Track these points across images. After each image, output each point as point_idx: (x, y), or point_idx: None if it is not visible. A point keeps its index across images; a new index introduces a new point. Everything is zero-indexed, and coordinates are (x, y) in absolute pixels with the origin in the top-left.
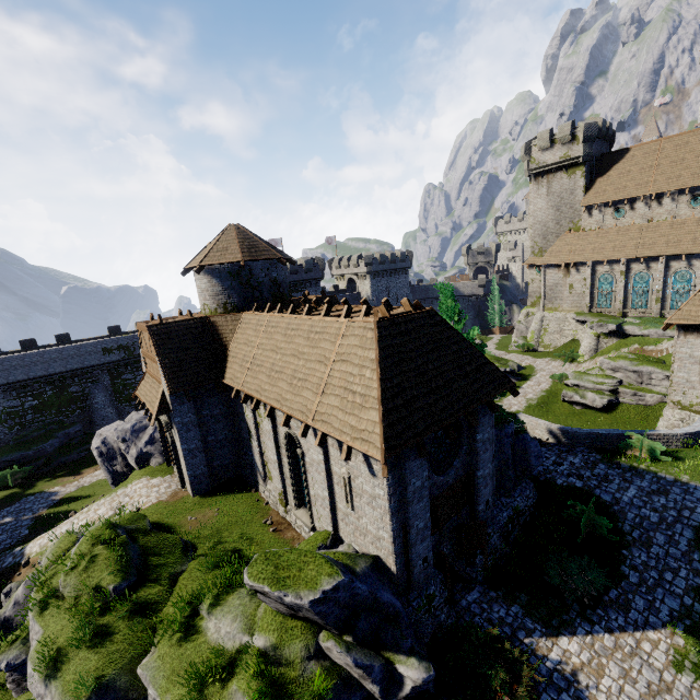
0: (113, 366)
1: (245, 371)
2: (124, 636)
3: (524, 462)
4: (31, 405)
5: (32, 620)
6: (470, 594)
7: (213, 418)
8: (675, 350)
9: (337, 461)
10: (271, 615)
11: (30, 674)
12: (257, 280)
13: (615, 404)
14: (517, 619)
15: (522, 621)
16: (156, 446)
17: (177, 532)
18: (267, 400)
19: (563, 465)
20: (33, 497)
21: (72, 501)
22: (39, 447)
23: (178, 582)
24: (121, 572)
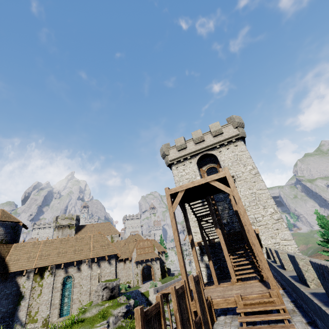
0: None
1: (35, 260)
2: None
3: None
4: None
5: None
6: None
7: None
8: (118, 268)
9: (96, 270)
10: (104, 301)
11: None
12: (19, 232)
13: None
14: None
15: None
16: None
17: None
18: (62, 262)
19: None
20: None
21: None
22: None
23: None
24: None
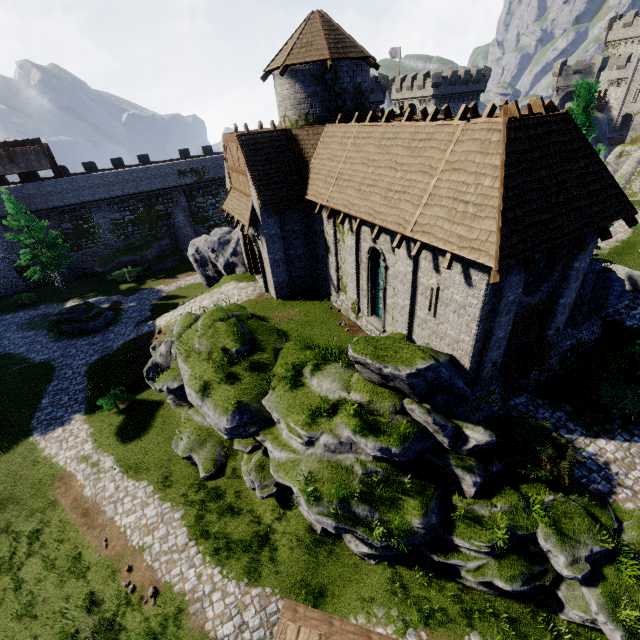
0: (187, 189)
1: (330, 187)
2: (249, 381)
3: (601, 300)
4: (129, 219)
5: (181, 363)
6: (518, 398)
7: (294, 234)
8: None
9: (427, 273)
10: (363, 382)
11: (189, 393)
12: (341, 86)
13: None
14: (560, 421)
15: (564, 423)
16: (239, 258)
17: (270, 322)
18: (357, 214)
19: (637, 310)
20: (146, 290)
21: (175, 297)
22: (143, 254)
23: (280, 354)
24: (239, 341)
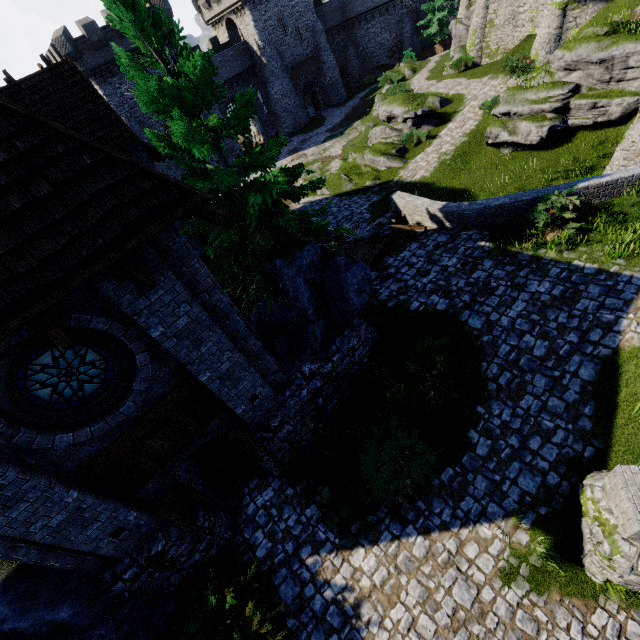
0: None
1: None
2: None
3: (341, 302)
4: None
5: None
6: (263, 495)
7: None
8: None
9: None
10: None
11: None
12: None
13: (561, 131)
14: (308, 528)
15: (313, 531)
16: None
17: None
18: None
19: (430, 274)
20: None
21: None
22: None
23: None
24: None
